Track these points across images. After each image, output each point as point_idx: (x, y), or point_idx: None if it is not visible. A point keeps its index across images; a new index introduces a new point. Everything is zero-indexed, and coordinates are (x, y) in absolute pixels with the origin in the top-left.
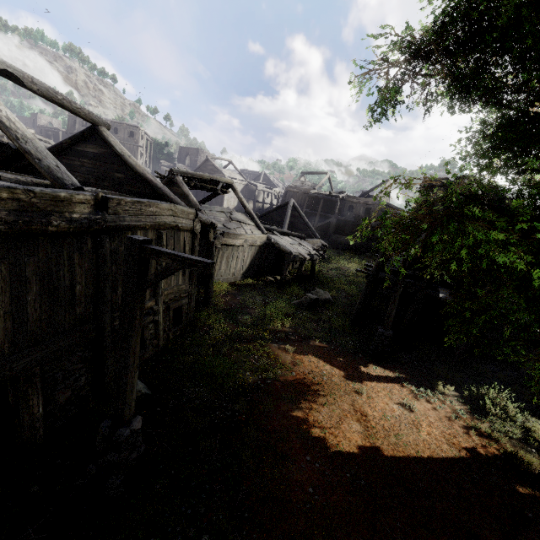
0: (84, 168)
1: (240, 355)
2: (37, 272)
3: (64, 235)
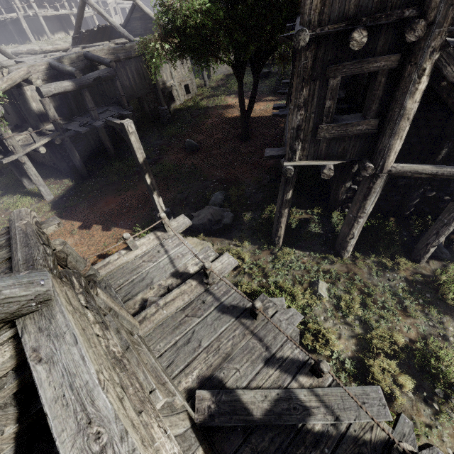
0: (138, 26)
1: (210, 101)
2: (134, 69)
3: (136, 57)
